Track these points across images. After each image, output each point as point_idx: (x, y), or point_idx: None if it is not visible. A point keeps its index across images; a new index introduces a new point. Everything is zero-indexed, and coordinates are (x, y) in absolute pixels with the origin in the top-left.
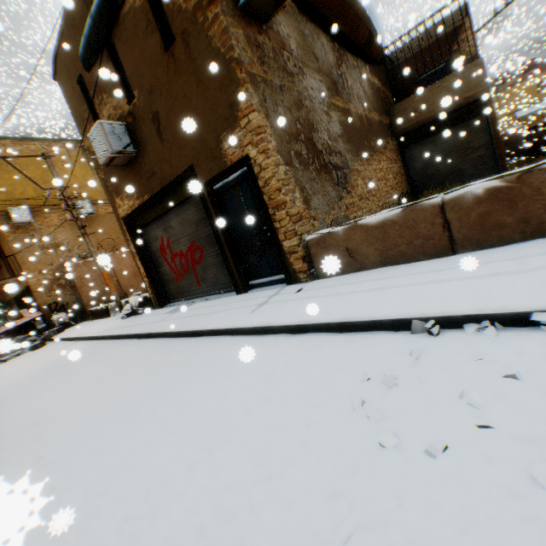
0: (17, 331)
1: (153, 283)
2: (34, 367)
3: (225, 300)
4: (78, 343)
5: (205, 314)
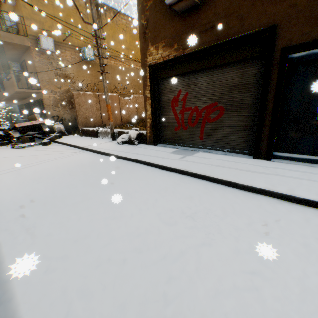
0: (28, 127)
1: (155, 125)
2: (60, 163)
3: (246, 161)
4: (86, 152)
5: (247, 171)
